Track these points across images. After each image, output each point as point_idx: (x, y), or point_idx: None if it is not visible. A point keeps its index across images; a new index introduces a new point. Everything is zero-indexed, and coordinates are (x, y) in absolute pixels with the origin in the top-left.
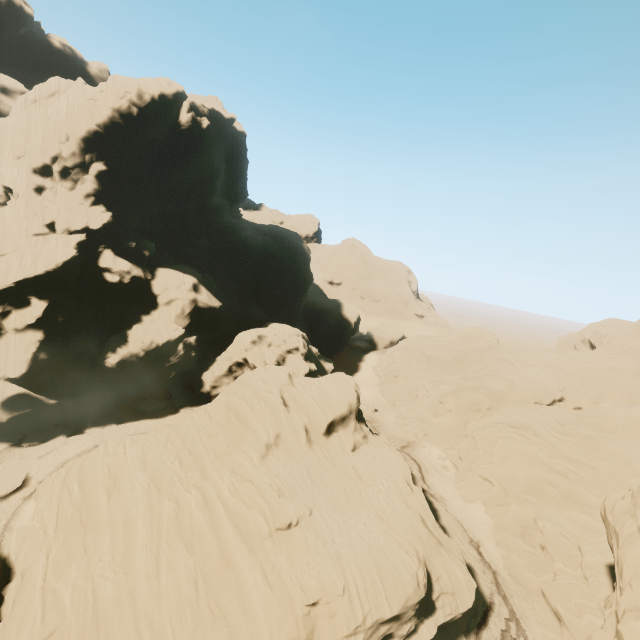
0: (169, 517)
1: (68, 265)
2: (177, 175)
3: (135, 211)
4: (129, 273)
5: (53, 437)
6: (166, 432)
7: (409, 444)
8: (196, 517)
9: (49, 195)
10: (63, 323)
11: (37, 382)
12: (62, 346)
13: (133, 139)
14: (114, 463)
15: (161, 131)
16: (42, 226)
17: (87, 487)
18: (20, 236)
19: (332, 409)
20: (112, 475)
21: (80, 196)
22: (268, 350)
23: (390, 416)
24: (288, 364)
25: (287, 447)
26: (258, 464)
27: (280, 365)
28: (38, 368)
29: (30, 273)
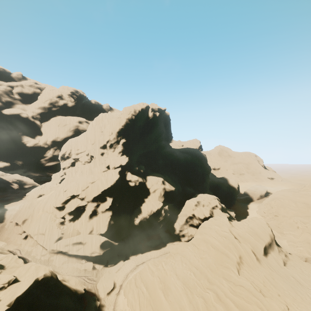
0: (202, 307)
1: (117, 181)
2: (149, 136)
3: (135, 154)
4: (138, 181)
5: (118, 261)
6: (179, 257)
7: (307, 259)
8: (218, 308)
9: (106, 155)
10: (117, 206)
11: (110, 234)
12: (118, 217)
13: (133, 127)
14: (160, 275)
15: (142, 122)
16: (105, 167)
17: (149, 288)
18: (98, 173)
19: (262, 239)
20: (162, 282)
21: (117, 153)
22: (204, 208)
23: (283, 241)
24: (215, 215)
25: (248, 264)
26: (238, 275)
27: (211, 216)
28: (110, 228)
29: (106, 187)
